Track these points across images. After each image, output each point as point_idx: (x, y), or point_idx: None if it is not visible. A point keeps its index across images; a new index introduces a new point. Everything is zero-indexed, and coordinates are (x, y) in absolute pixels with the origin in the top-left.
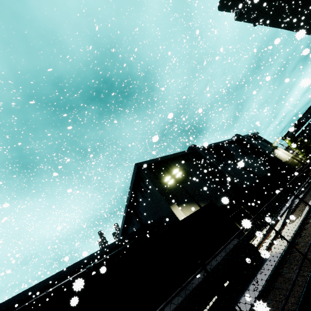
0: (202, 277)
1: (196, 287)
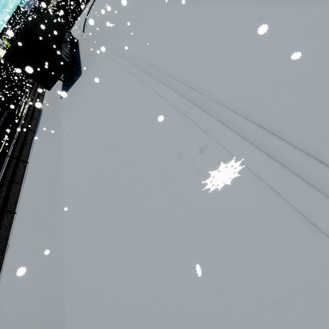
0: (1, 124)
1: (1, 126)
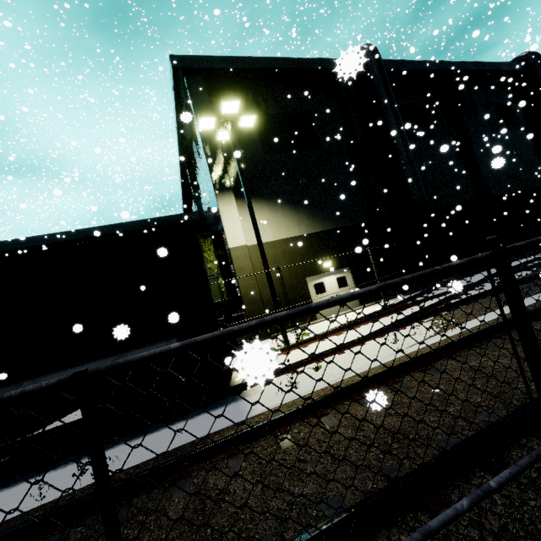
0: None
1: None
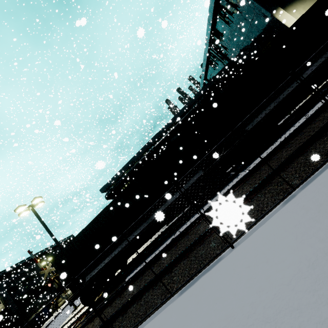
0: None
1: None
